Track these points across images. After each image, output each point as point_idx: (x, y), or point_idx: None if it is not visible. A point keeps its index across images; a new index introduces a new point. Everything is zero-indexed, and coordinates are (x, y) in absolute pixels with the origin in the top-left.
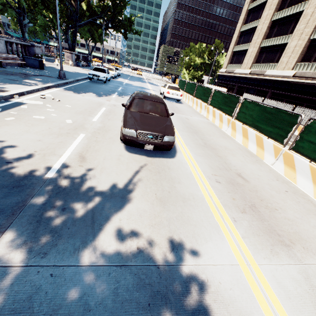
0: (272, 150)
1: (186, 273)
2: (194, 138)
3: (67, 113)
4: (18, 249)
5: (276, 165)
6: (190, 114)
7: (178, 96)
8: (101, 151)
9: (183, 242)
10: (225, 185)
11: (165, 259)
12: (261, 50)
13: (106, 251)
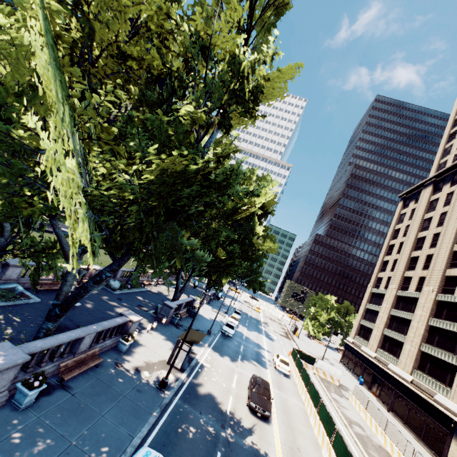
0: (326, 444)
1: (263, 456)
2: (284, 418)
3: (222, 378)
4: (229, 430)
5: (326, 455)
6: (291, 395)
7: (287, 371)
8: (240, 409)
9: (264, 451)
10: (287, 447)
11: (259, 451)
12: (385, 337)
13: (245, 441)
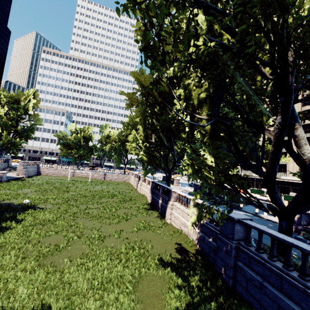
0: None
1: None
2: None
3: None
4: None
5: None
6: None
7: None
8: None
9: None
10: None
11: None
12: None
13: None
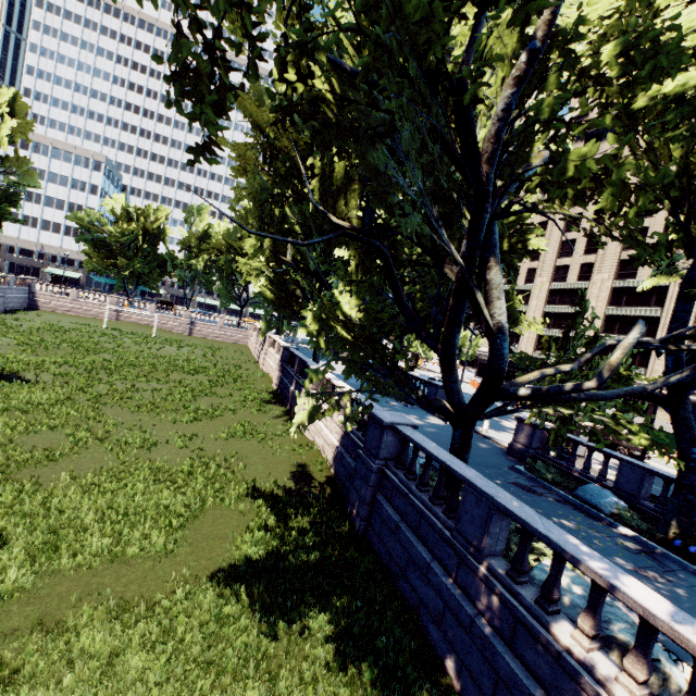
0: (673, 455)
1: None
2: None
3: None
4: None
5: None
6: None
7: None
8: None
9: None
10: None
11: None
12: (541, 338)
13: None
